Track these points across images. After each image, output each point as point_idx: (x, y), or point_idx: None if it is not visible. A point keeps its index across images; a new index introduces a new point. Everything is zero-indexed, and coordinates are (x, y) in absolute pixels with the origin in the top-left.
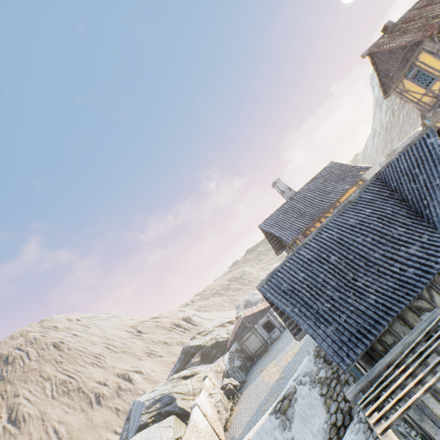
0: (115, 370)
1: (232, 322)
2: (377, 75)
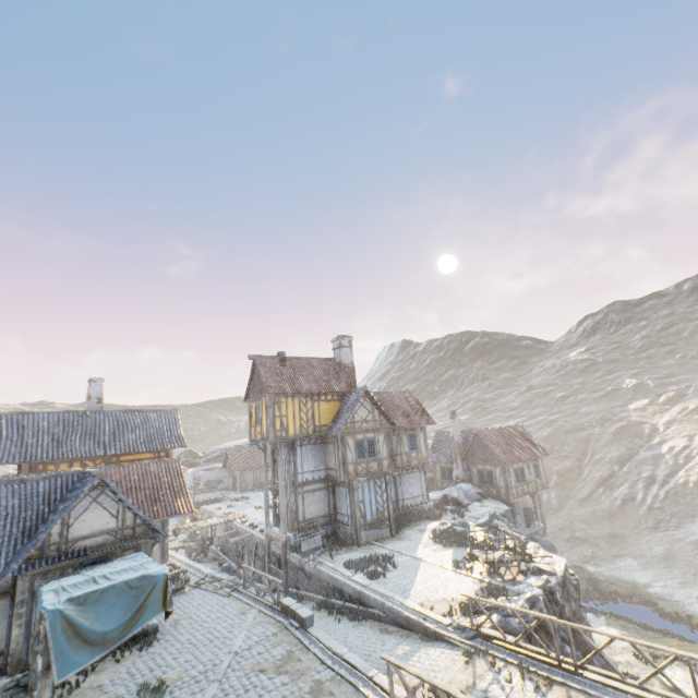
0: None
1: None
2: (251, 379)
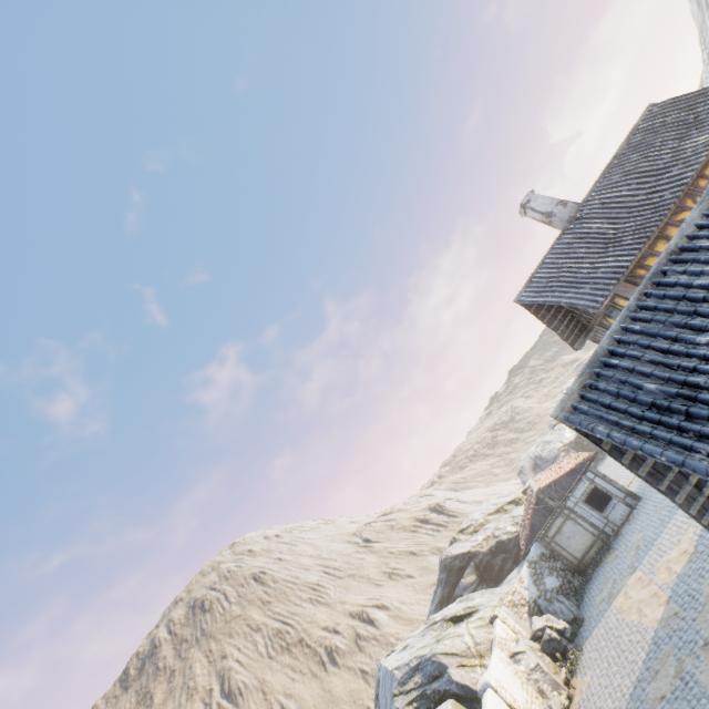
0: (345, 608)
1: (518, 502)
2: None
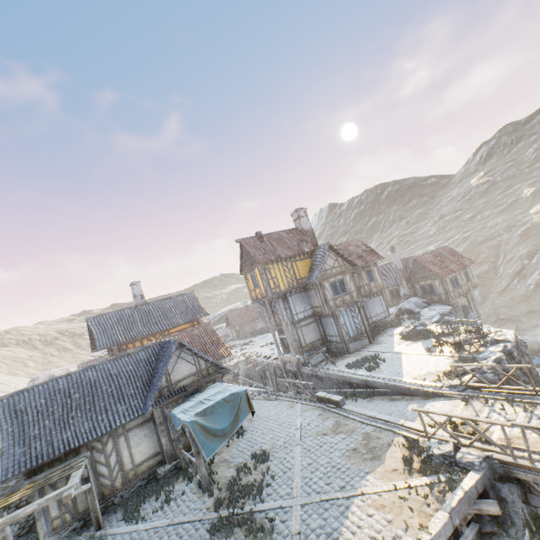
0: None
1: None
2: (241, 257)
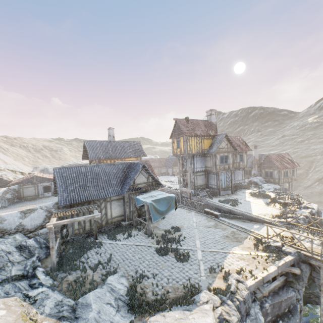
0: None
1: (24, 174)
2: (173, 129)
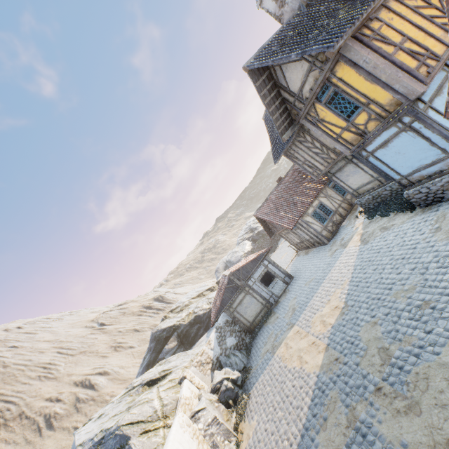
0: (71, 379)
1: (213, 289)
2: None
